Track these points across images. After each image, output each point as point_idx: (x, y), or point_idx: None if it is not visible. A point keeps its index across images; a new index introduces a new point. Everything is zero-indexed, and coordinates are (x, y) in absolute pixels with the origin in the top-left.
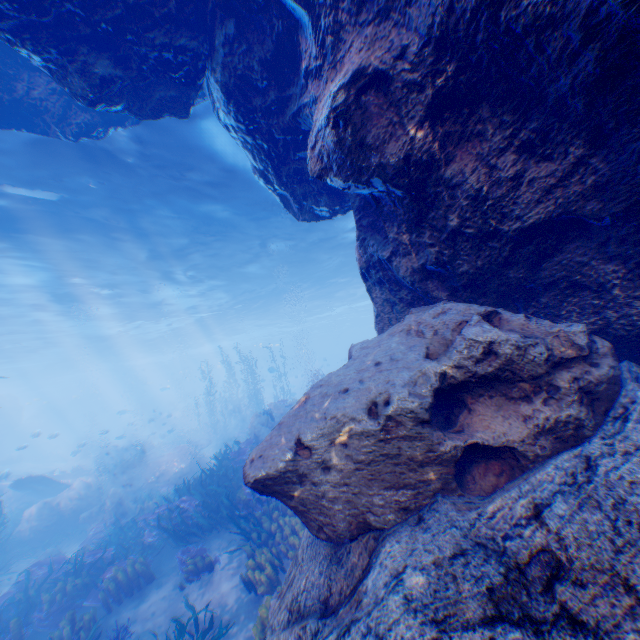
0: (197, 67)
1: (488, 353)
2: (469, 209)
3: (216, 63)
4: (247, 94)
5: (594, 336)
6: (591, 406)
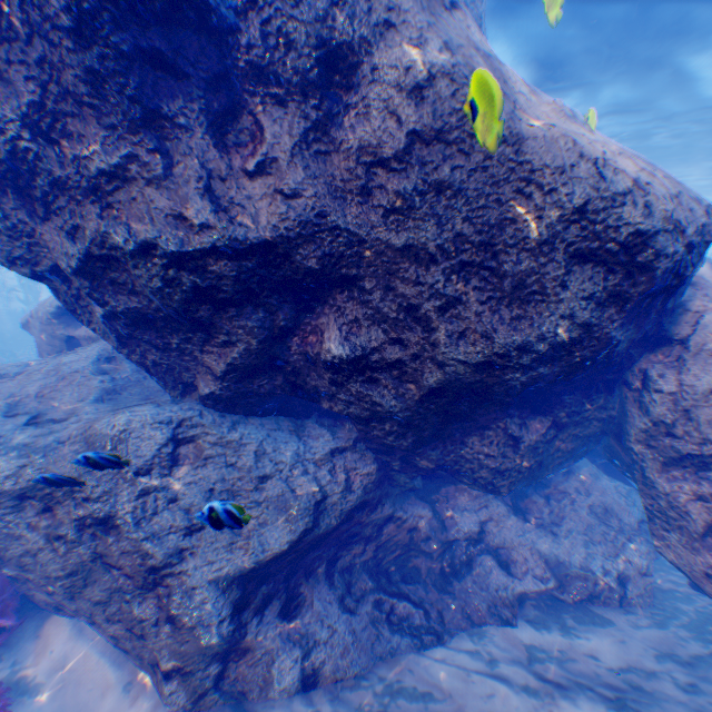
0: None
1: None
2: None
3: None
4: None
5: None
6: None
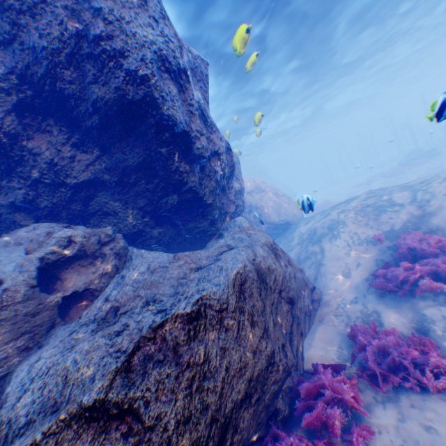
0: None
1: (70, 241)
2: (47, 168)
3: None
4: None
5: (117, 232)
6: (120, 259)
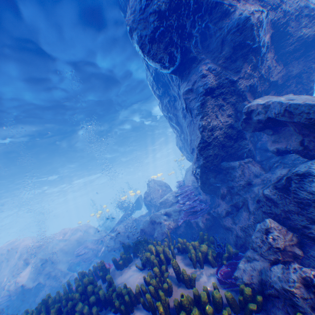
0: None
1: None
2: (266, 70)
3: None
4: None
5: None
6: None
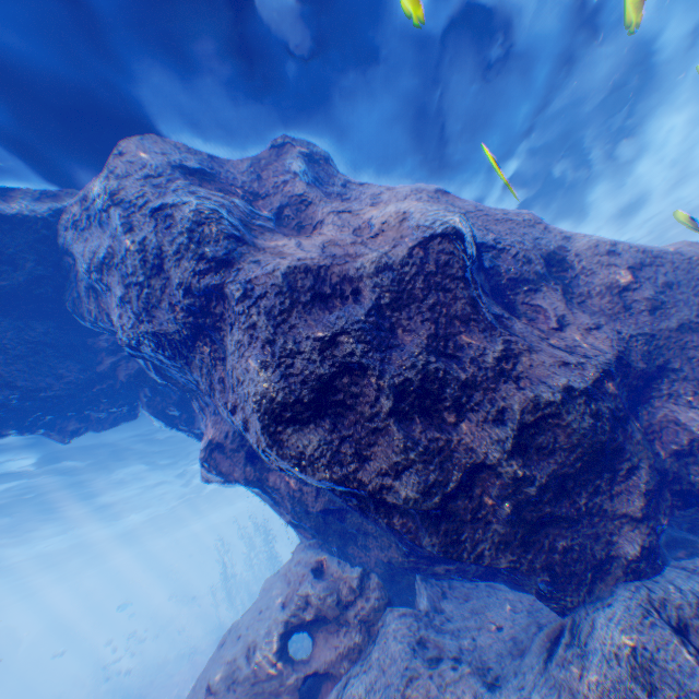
0: (135, 406)
1: (307, 601)
2: (291, 498)
3: (146, 405)
4: (169, 415)
5: (373, 572)
6: (368, 628)
